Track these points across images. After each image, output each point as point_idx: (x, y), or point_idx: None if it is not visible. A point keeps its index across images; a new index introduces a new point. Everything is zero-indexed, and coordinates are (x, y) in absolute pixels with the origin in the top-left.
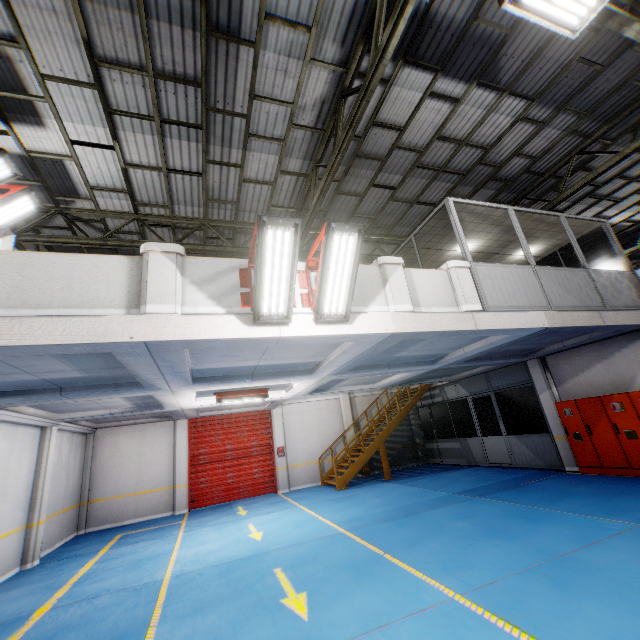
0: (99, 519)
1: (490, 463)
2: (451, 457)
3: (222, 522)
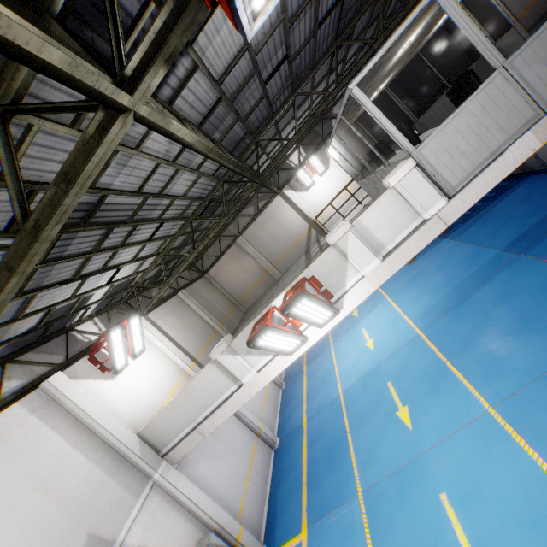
0: None
1: (546, 166)
2: None
3: (348, 329)
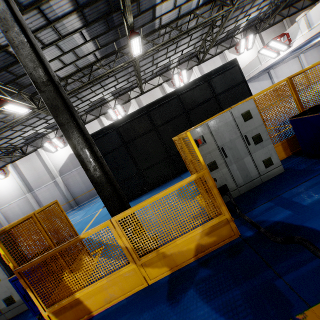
0: None
1: None
2: None
3: None
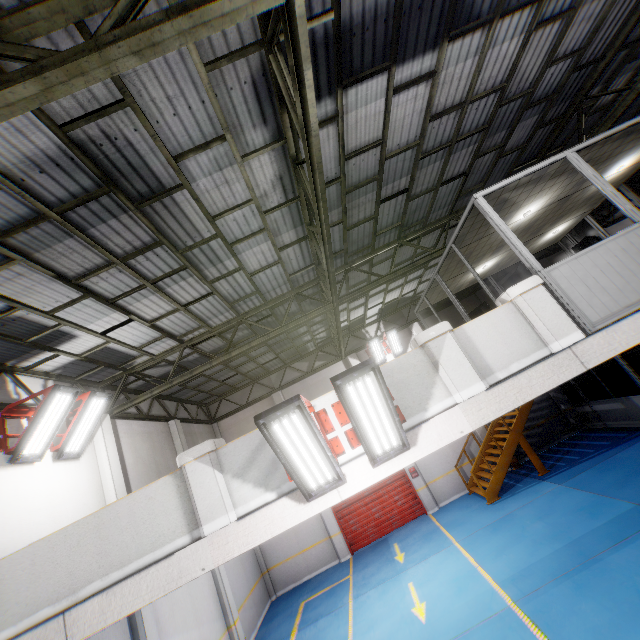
0: (282, 582)
1: None
2: (615, 420)
3: (384, 579)
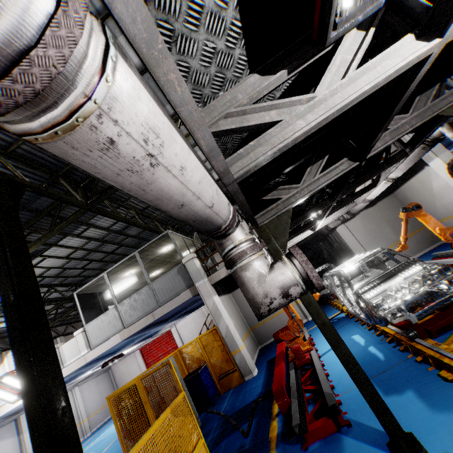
0: None
1: None
2: None
3: None
